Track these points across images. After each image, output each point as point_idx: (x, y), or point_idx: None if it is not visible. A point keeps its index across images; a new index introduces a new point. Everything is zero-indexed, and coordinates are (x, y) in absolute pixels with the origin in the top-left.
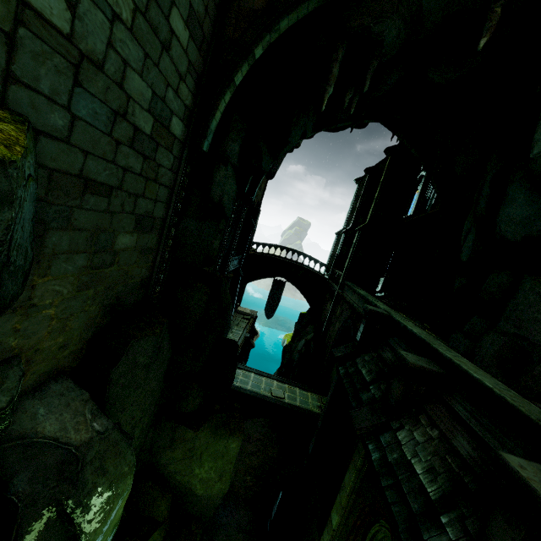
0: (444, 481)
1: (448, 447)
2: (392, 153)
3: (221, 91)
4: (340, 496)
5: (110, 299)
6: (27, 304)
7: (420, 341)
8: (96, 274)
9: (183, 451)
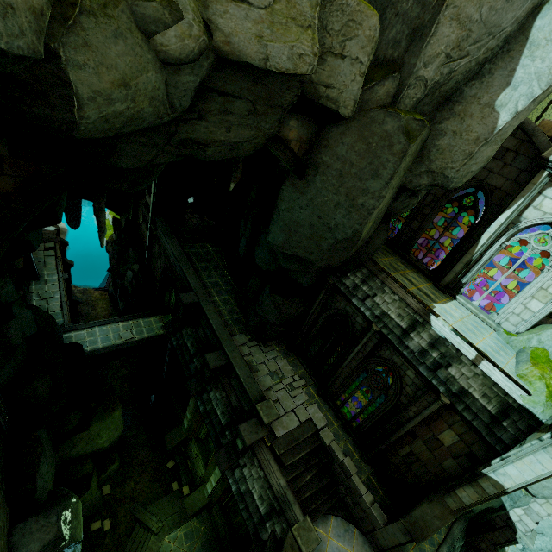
0: (227, 417)
1: (229, 402)
2: None
3: None
4: (189, 408)
5: (0, 481)
6: None
7: (217, 337)
8: None
9: (85, 442)
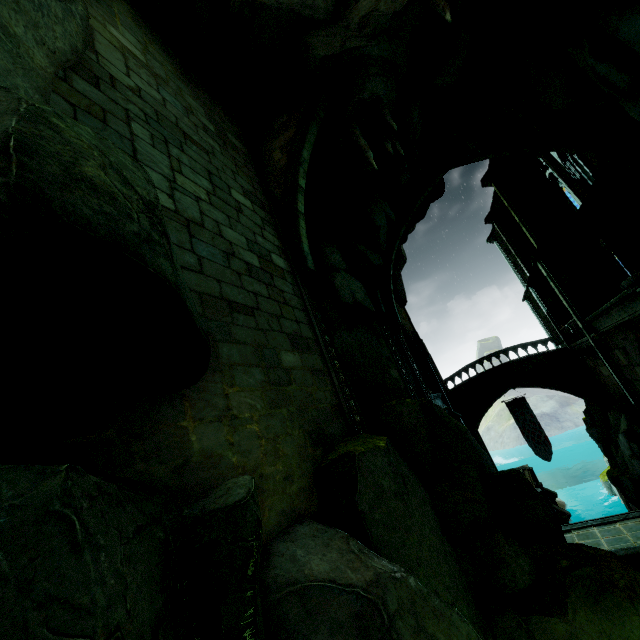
0: None
1: None
2: (490, 179)
3: (295, 223)
4: None
5: (309, 425)
6: (229, 415)
7: None
8: (280, 392)
9: None
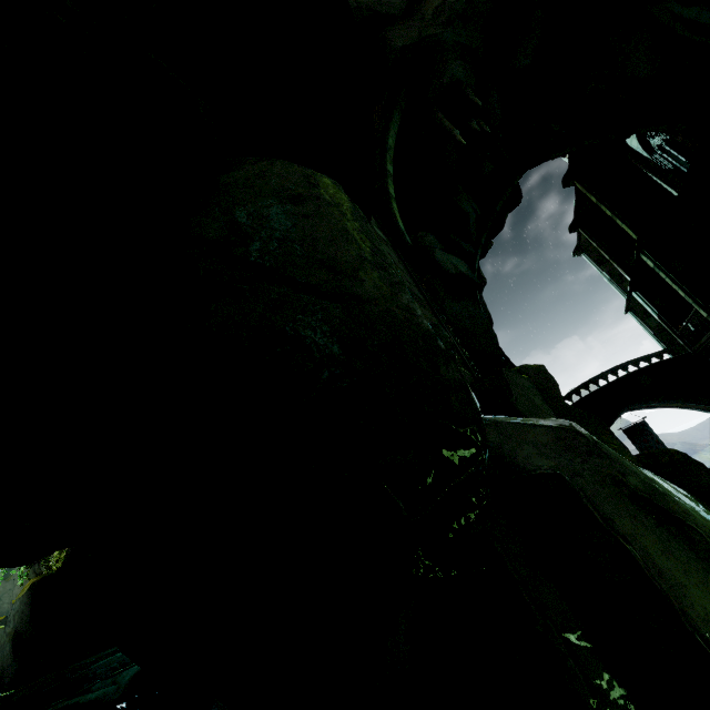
0: None
1: None
2: (572, 177)
3: (388, 205)
4: None
5: None
6: None
7: None
8: None
9: None
